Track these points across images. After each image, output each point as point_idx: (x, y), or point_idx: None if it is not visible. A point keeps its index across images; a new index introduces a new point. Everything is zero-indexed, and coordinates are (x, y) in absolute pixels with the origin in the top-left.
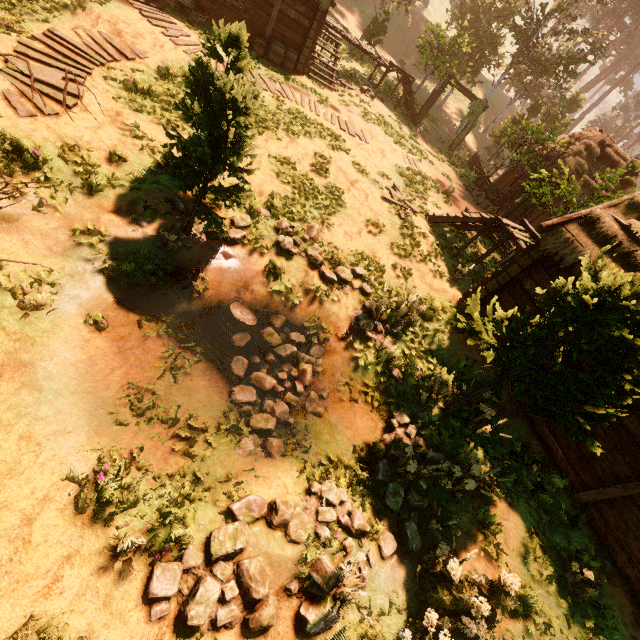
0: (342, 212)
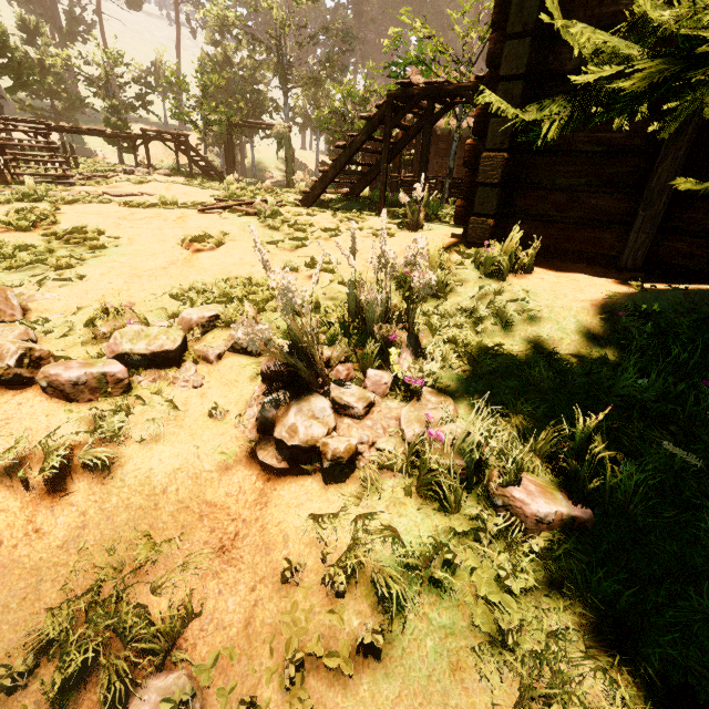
0: (111, 254)
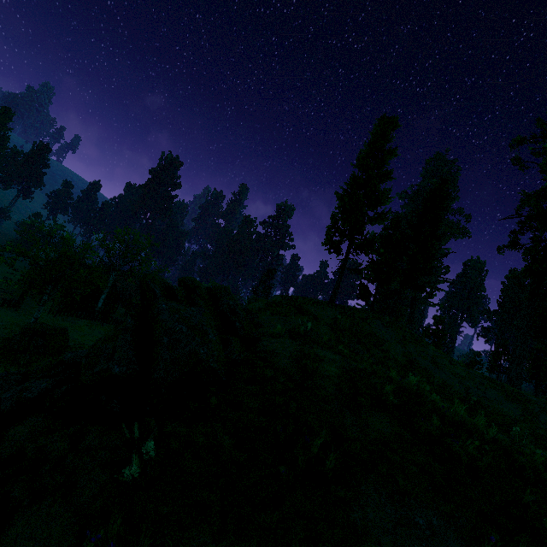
0: None
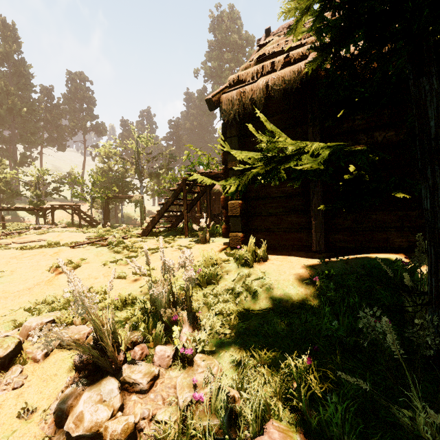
0: None
